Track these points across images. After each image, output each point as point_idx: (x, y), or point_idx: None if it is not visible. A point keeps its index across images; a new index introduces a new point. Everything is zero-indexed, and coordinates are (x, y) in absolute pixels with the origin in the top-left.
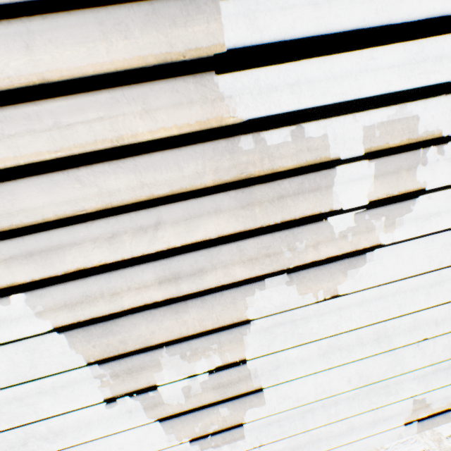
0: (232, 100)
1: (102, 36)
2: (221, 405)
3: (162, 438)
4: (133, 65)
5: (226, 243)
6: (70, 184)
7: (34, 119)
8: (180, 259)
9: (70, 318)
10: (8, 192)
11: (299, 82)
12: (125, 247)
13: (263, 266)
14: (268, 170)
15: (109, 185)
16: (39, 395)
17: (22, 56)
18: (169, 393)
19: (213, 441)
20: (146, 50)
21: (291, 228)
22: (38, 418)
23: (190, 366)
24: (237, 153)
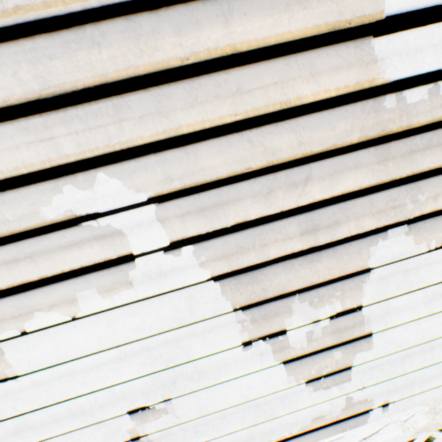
0: (383, 62)
1: (286, 9)
2: (335, 349)
3: (283, 380)
4: (307, 33)
5: (360, 196)
6: (241, 145)
7: (222, 86)
8: (321, 212)
9: (225, 267)
10: (193, 154)
11: (441, 43)
12: (277, 202)
13: (388, 217)
14: (404, 127)
15: (273, 145)
16: (191, 339)
17: (220, 29)
18: (294, 337)
19: (324, 383)
20: (319, 19)
21: (416, 181)
22: (187, 359)
23: (315, 312)
24: (381, 112)
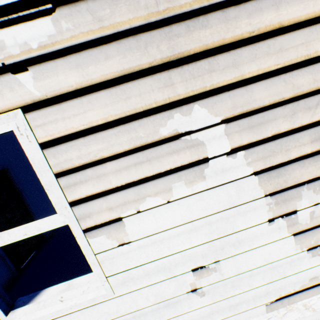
0: None
1: None
2: None
3: (292, 248)
4: None
5: None
6: (279, 84)
7: (270, 48)
8: None
9: (261, 166)
10: (250, 90)
11: None
12: (297, 120)
13: None
14: None
15: (297, 83)
16: (236, 216)
17: (273, 13)
18: (301, 216)
19: (319, 251)
20: None
21: None
22: (232, 231)
23: (316, 197)
24: None
